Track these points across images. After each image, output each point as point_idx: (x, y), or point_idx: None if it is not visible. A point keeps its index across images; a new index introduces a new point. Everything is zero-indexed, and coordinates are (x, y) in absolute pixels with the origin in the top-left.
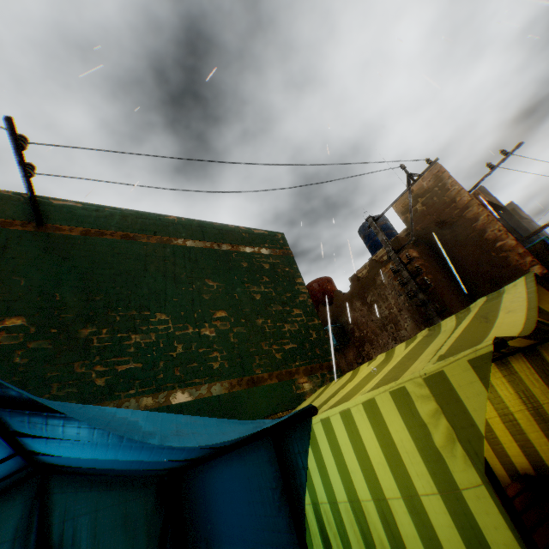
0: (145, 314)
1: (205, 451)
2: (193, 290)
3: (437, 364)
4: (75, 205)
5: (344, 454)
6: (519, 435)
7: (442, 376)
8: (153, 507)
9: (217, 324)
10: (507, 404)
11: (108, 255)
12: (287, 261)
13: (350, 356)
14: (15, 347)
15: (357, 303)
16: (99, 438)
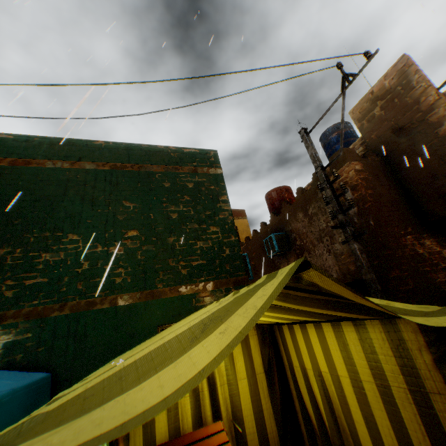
0: (58, 235)
1: None
2: (109, 211)
3: None
4: (8, 137)
5: None
6: (365, 405)
7: None
8: None
9: (127, 243)
10: (359, 370)
11: (32, 182)
12: (214, 179)
13: (291, 261)
14: None
15: (300, 214)
16: None
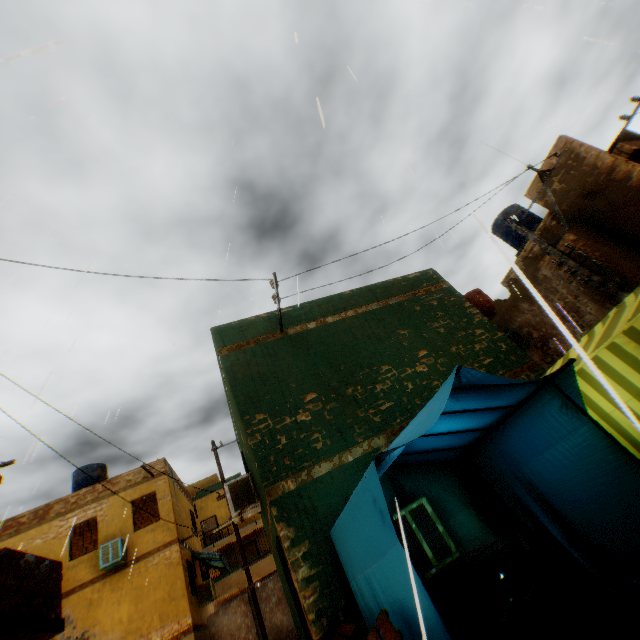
0: (374, 369)
1: (503, 413)
2: (394, 342)
3: (625, 324)
4: (288, 310)
5: (586, 394)
6: None
7: (630, 328)
8: (456, 480)
9: (424, 361)
10: None
11: (328, 337)
12: (448, 291)
13: (535, 359)
14: (320, 411)
15: (523, 305)
16: (475, 402)
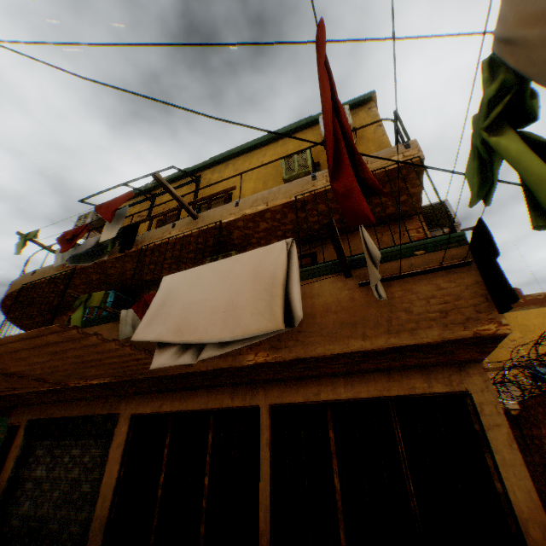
0: None
1: None
2: None
3: None
4: None
5: None
6: None
7: None
8: None
9: None
10: None
11: None
12: None
13: None
14: None
15: None
16: None
